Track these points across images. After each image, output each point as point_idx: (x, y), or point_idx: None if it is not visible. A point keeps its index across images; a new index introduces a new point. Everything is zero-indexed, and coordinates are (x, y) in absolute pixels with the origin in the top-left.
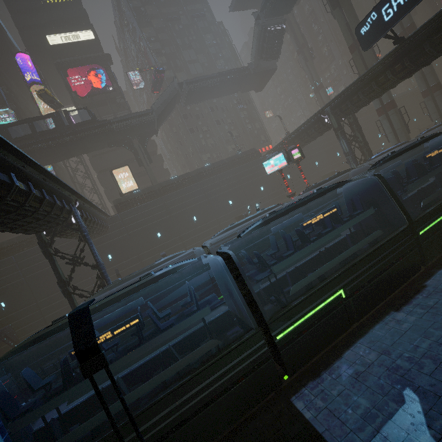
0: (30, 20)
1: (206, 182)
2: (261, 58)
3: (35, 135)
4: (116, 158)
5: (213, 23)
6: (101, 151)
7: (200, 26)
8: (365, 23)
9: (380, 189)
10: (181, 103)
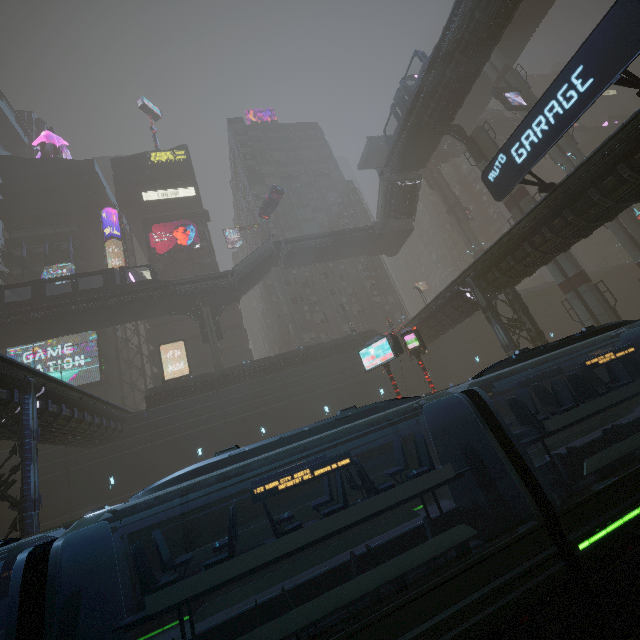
0: (131, 178)
1: (290, 374)
2: (389, 216)
3: (75, 293)
4: (183, 330)
5: (341, 181)
6: (168, 319)
7: (323, 184)
8: (493, 168)
9: (475, 423)
10: (280, 266)
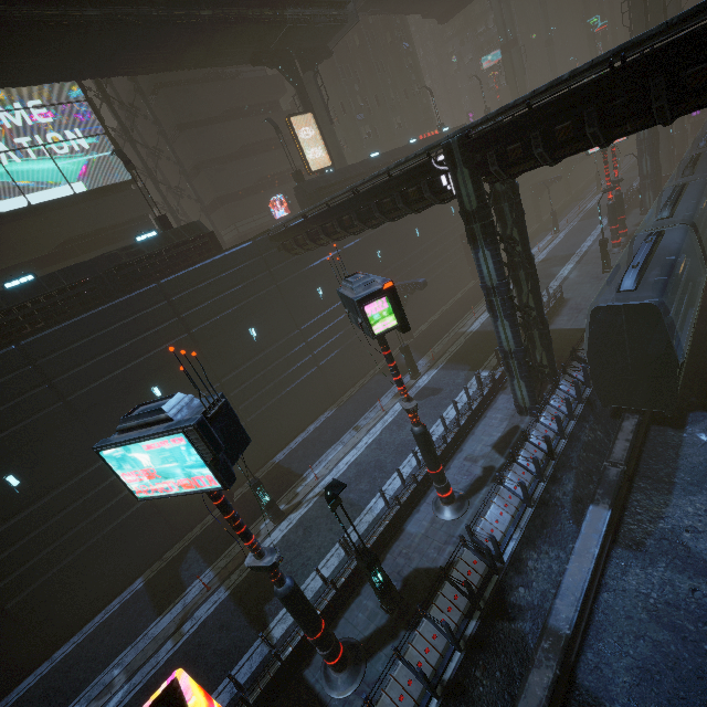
0: None
1: None
2: None
3: None
4: (217, 100)
5: None
6: (179, 76)
7: None
8: None
9: None
10: None
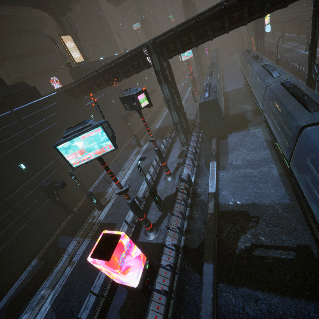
0: None
1: None
2: None
3: None
4: (8, 24)
5: None
6: None
7: None
8: None
9: None
10: None
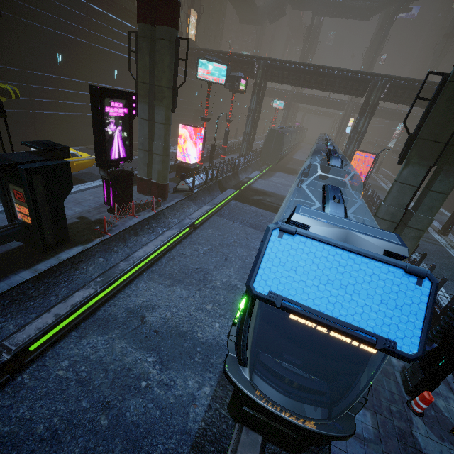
0: None
1: None
2: (267, 14)
3: None
4: None
5: None
6: None
7: None
8: None
9: None
10: None
